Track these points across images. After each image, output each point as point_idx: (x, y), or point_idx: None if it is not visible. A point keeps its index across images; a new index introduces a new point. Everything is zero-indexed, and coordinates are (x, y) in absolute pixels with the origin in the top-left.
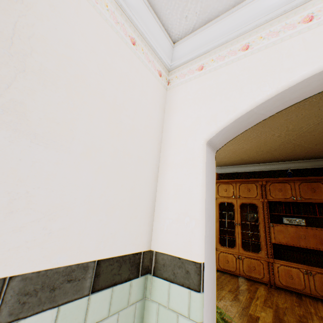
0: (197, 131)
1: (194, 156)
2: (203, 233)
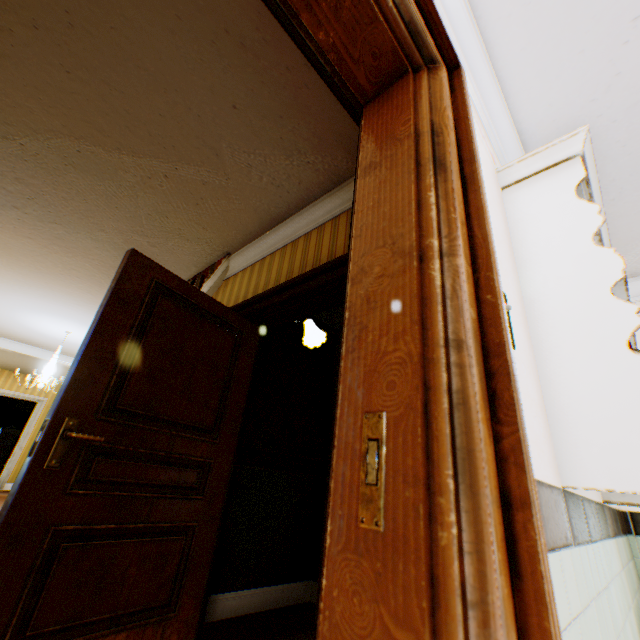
0: None
1: None
2: None
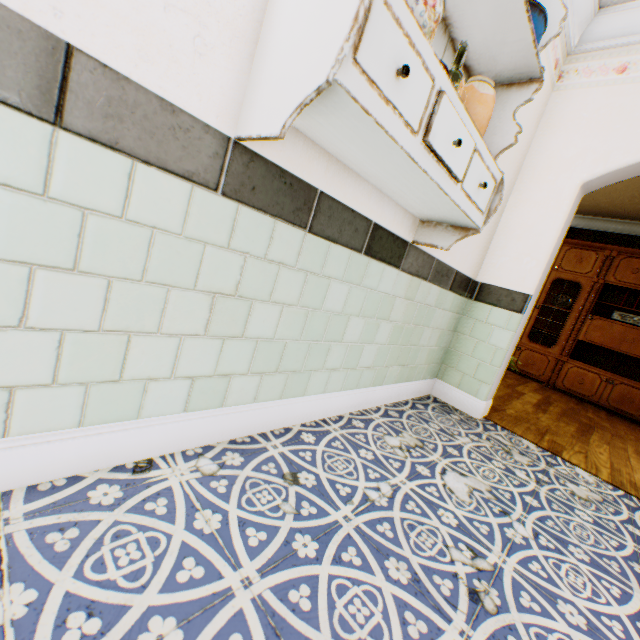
0: (575, 169)
1: (560, 198)
2: (540, 274)
